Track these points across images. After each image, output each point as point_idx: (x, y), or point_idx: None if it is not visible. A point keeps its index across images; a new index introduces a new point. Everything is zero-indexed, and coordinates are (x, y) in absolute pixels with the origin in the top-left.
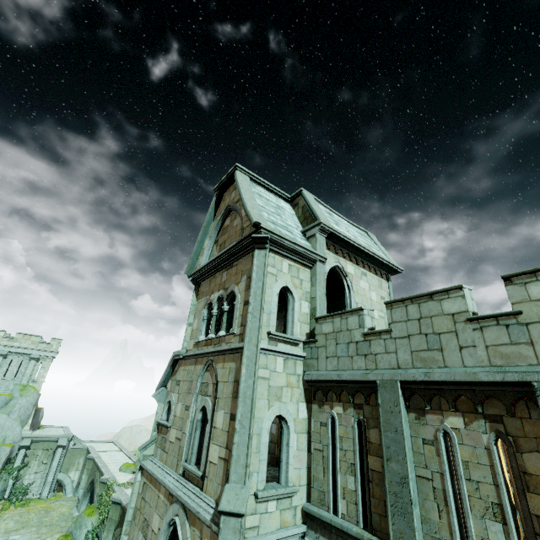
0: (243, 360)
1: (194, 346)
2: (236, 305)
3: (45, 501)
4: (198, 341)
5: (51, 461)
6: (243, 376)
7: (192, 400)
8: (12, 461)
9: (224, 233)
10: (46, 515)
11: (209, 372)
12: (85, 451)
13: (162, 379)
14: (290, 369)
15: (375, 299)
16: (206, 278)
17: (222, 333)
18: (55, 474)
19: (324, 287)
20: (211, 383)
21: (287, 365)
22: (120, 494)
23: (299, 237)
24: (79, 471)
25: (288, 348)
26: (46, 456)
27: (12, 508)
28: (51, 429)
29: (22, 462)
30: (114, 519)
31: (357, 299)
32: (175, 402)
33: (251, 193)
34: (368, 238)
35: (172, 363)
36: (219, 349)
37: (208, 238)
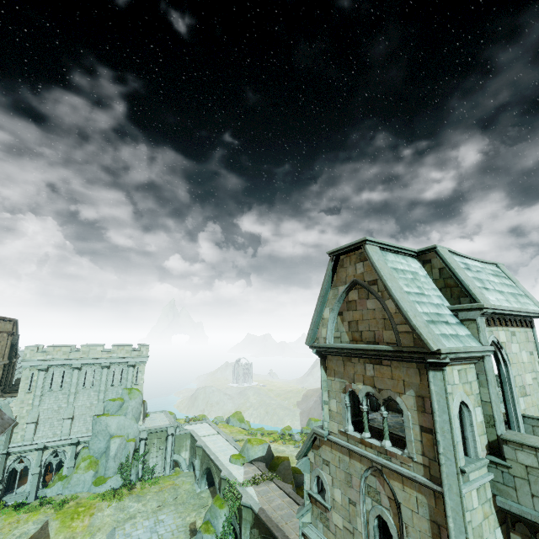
0: (448, 512)
1: (340, 433)
2: (407, 424)
3: (170, 478)
4: (348, 433)
5: (166, 447)
6: (452, 531)
7: (360, 500)
8: (137, 450)
9: (352, 309)
10: (176, 492)
11: (377, 479)
12: (189, 435)
13: (303, 450)
14: (482, 498)
15: (526, 360)
16: (336, 355)
17: (388, 444)
18: (171, 456)
19: (495, 385)
20: (384, 494)
21: (479, 495)
22: (246, 497)
23: (455, 323)
24: (188, 451)
25: (476, 474)
26: (161, 443)
27: (147, 486)
28: (155, 416)
29: (144, 450)
30: (248, 519)
31: (513, 371)
32: (329, 484)
33: (395, 281)
34: (502, 275)
35: (313, 439)
36: (394, 469)
37: (329, 308)
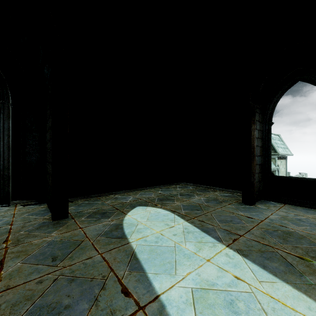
0: None
1: None
2: None
3: None
4: None
5: None
6: None
7: None
8: None
9: None
10: None
11: None
12: None
13: None
14: None
15: (283, 171)
16: None
17: None
18: None
19: None
20: None
21: None
22: None
23: None
24: None
25: None
26: None
27: None
28: None
29: None
30: None
31: (280, 174)
32: None
33: None
34: (280, 140)
35: None
36: None
37: None
